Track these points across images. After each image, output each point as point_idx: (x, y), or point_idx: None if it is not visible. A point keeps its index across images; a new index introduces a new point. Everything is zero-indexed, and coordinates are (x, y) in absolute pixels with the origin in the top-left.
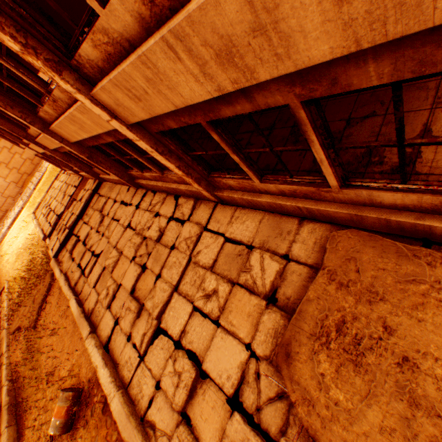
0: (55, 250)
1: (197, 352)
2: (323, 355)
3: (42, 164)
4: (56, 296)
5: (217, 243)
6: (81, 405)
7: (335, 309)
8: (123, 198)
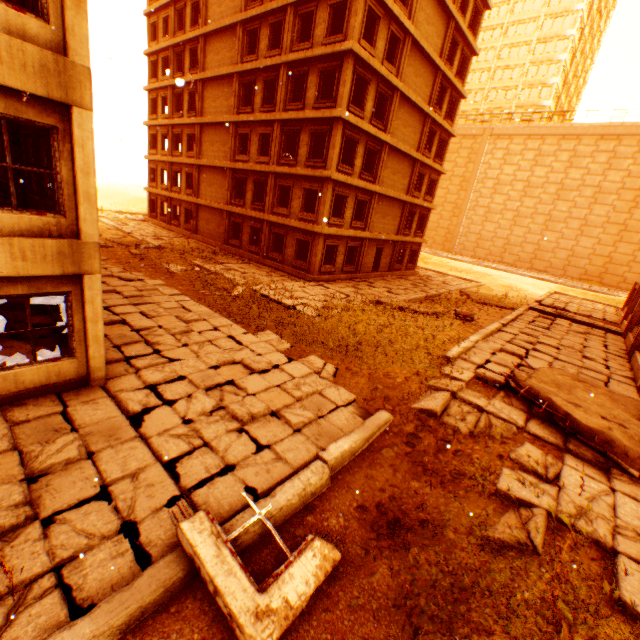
0: (535, 307)
1: (528, 359)
2: (570, 378)
3: (620, 291)
4: (498, 311)
5: (599, 378)
6: (464, 321)
7: (593, 387)
8: (610, 346)
